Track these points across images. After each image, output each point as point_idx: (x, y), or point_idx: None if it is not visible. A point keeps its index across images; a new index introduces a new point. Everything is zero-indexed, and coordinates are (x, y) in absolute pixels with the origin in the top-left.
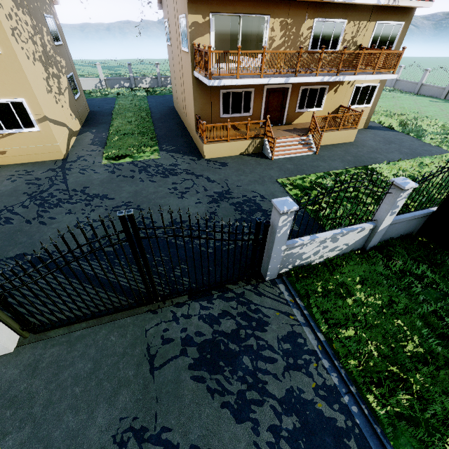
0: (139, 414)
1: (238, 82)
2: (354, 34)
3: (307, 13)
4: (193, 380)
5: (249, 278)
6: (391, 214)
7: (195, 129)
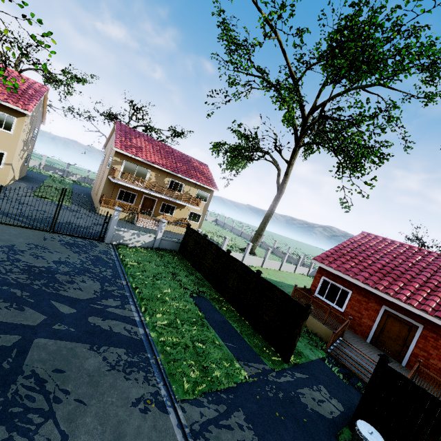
0: (37, 243)
1: (126, 185)
2: (188, 190)
3: (167, 175)
4: (61, 245)
5: (98, 240)
6: (161, 232)
7: (99, 201)
